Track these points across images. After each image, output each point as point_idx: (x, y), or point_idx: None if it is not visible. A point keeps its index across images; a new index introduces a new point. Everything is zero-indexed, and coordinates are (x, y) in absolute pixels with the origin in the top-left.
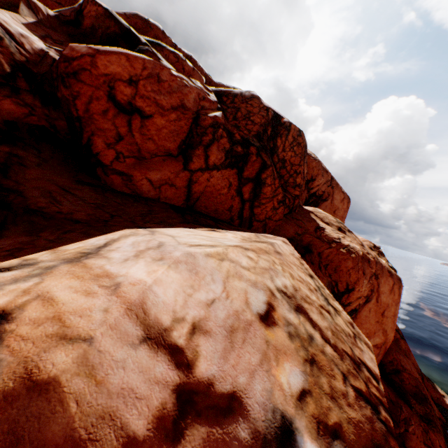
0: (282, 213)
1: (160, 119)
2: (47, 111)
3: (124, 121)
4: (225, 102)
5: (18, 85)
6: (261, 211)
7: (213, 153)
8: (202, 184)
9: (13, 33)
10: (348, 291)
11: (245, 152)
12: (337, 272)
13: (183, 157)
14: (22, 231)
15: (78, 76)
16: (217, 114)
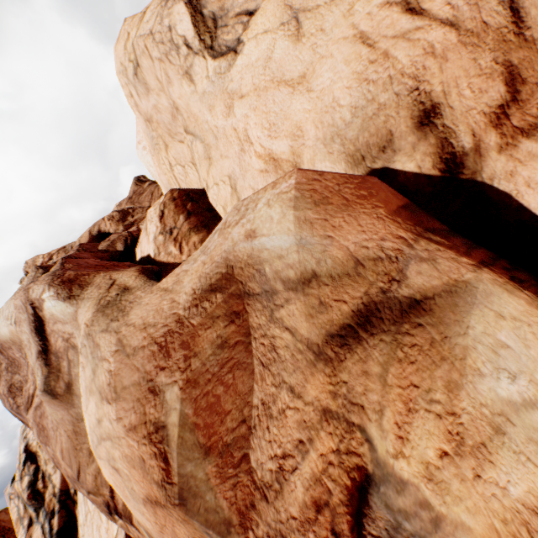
0: None
1: None
2: None
3: None
4: None
5: None
6: None
7: None
8: None
9: None
10: None
11: None
12: None
13: None
14: None
15: None
16: None
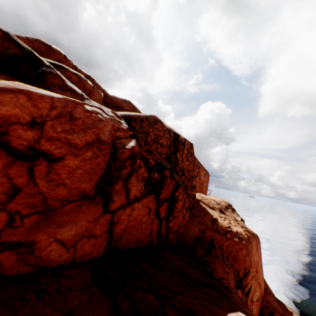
0: (188, 216)
1: (73, 159)
2: None
3: (23, 168)
4: (135, 127)
5: None
6: (174, 223)
7: (133, 185)
8: (124, 221)
9: None
10: (245, 275)
11: (161, 176)
12: (236, 261)
13: (101, 197)
14: None
15: None
16: (133, 144)
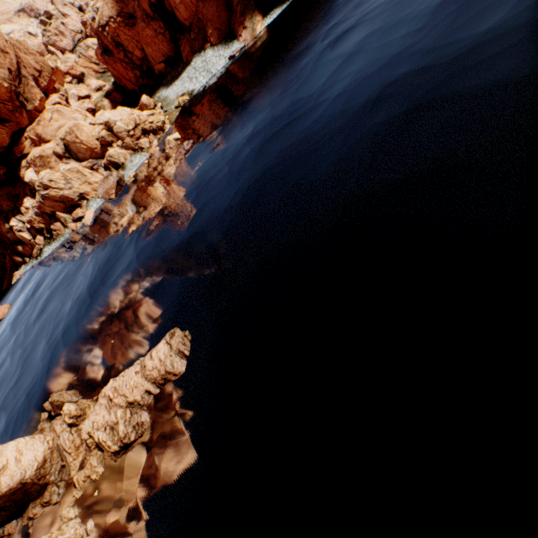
0: None
1: None
2: None
3: None
4: None
5: None
6: None
7: None
8: None
9: None
10: None
11: None
12: None
13: None
14: None
15: None
16: None
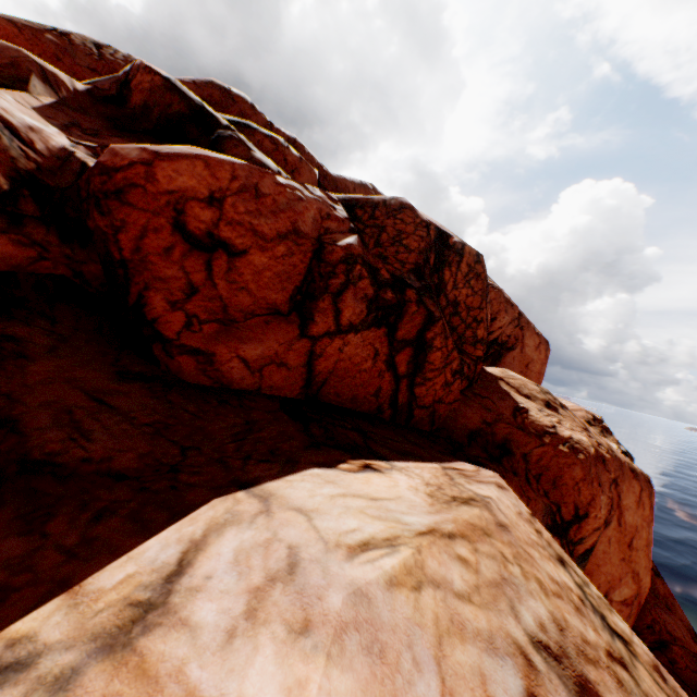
0: (459, 390)
1: (260, 255)
2: (70, 250)
3: (201, 262)
4: (361, 218)
5: (21, 209)
6: (426, 391)
7: (347, 305)
8: (331, 357)
9: (17, 126)
10: (578, 519)
11: (398, 299)
12: (557, 487)
13: (298, 316)
14: (13, 517)
15: (124, 196)
16: (351, 241)
